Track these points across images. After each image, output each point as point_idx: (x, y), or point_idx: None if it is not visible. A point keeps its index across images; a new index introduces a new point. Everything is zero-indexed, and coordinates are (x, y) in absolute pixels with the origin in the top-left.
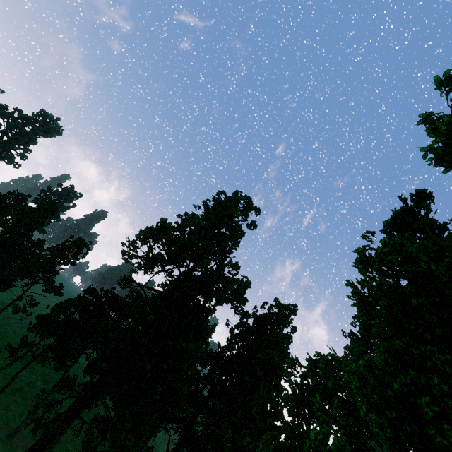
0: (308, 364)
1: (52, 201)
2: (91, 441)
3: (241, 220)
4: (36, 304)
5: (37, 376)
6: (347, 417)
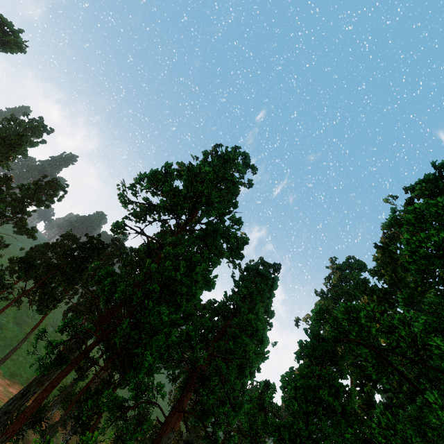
0: (340, 314)
1: (19, 132)
2: (82, 379)
3: (239, 177)
4: (7, 246)
5: (8, 318)
6: (375, 360)
